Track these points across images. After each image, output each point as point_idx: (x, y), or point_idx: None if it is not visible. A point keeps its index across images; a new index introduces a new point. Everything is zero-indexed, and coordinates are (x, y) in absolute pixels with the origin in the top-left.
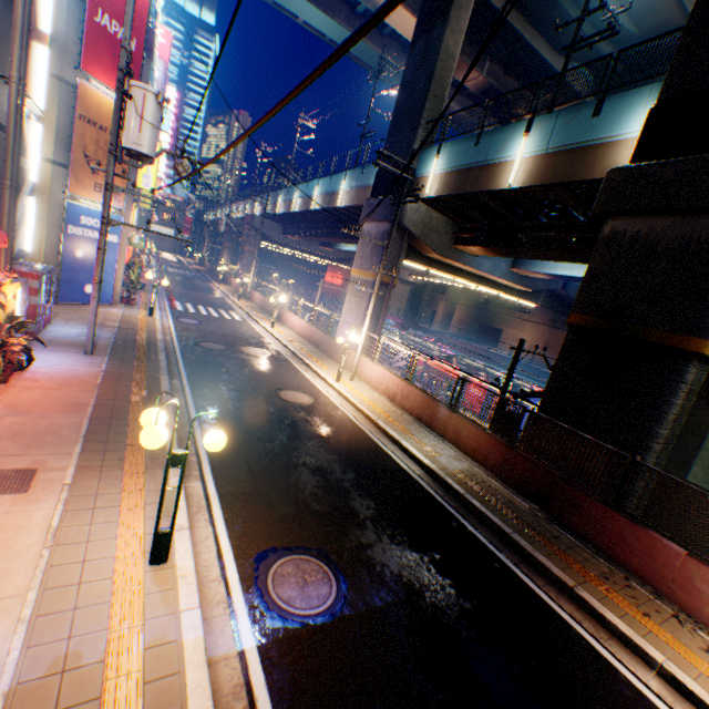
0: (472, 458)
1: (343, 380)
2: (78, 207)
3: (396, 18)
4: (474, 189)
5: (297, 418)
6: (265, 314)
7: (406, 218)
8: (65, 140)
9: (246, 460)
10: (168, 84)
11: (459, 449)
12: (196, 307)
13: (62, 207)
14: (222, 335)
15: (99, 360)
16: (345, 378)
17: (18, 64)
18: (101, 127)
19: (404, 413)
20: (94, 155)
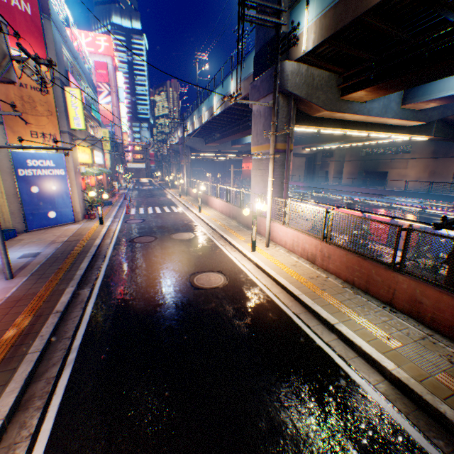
0: (452, 339)
1: (259, 248)
2: (21, 154)
3: None
4: (358, 12)
5: (205, 312)
6: (197, 202)
7: (288, 83)
8: None
9: (108, 430)
10: (118, 72)
11: (422, 324)
12: (146, 209)
13: (9, 156)
14: (157, 227)
15: (14, 283)
16: (260, 245)
17: None
18: (21, 85)
19: (330, 276)
20: (22, 109)
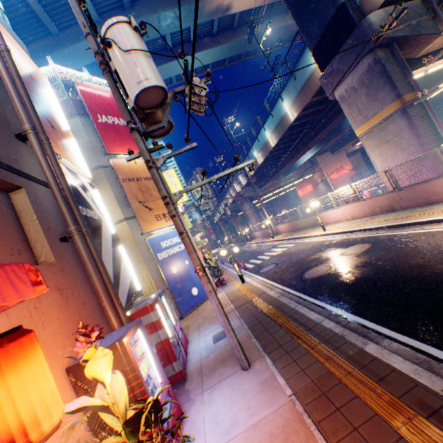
0: None
1: None
2: (154, 238)
3: (236, 3)
4: None
5: None
6: (299, 231)
7: None
8: (123, 201)
9: None
10: None
11: None
12: (257, 258)
13: (146, 245)
14: (303, 260)
15: (263, 372)
16: None
17: (24, 117)
18: (137, 179)
19: None
20: (143, 199)
